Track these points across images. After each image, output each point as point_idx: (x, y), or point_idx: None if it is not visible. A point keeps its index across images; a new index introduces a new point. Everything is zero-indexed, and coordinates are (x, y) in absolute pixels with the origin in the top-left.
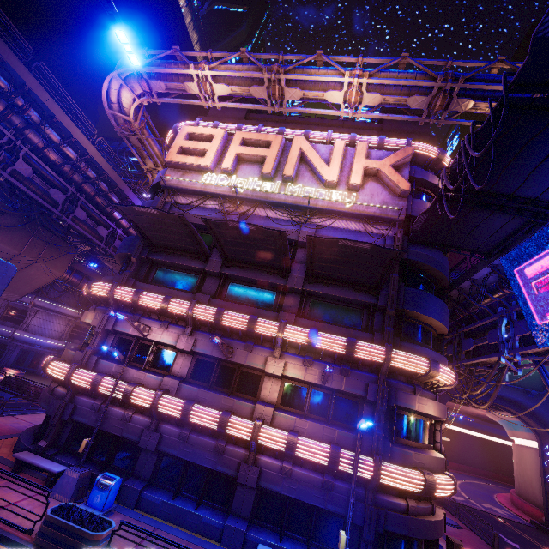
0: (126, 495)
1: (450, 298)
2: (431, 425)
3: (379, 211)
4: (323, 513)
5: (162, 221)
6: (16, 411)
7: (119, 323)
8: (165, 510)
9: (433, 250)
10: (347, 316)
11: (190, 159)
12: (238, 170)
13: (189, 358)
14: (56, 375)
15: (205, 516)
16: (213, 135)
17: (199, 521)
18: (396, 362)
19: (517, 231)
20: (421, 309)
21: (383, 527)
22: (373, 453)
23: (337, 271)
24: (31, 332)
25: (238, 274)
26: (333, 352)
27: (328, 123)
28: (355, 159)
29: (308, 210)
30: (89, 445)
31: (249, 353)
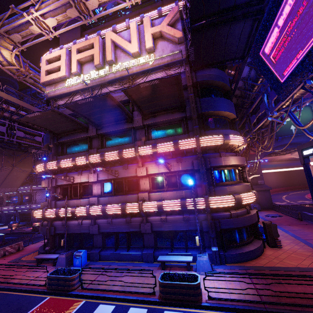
0: (93, 256)
1: (238, 97)
2: (239, 170)
3: (170, 58)
4: (190, 232)
5: (48, 118)
6: (41, 239)
7: (58, 181)
8: (113, 257)
9: (211, 69)
10: (173, 130)
11: (53, 76)
12: (82, 70)
13: (99, 185)
14: (38, 216)
15: (132, 253)
16: (60, 55)
17: (130, 256)
18: (203, 143)
19: (251, 31)
20: (212, 108)
21: (220, 228)
22: (204, 195)
23: (155, 106)
24: (38, 203)
25: (107, 131)
26: (169, 152)
27: (130, 17)
28: (145, 31)
29: (130, 77)
30: (65, 241)
31: (126, 170)
